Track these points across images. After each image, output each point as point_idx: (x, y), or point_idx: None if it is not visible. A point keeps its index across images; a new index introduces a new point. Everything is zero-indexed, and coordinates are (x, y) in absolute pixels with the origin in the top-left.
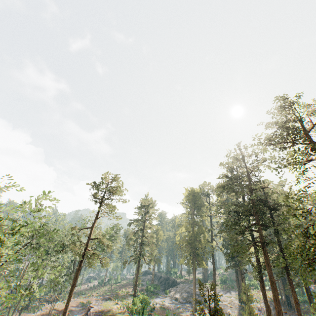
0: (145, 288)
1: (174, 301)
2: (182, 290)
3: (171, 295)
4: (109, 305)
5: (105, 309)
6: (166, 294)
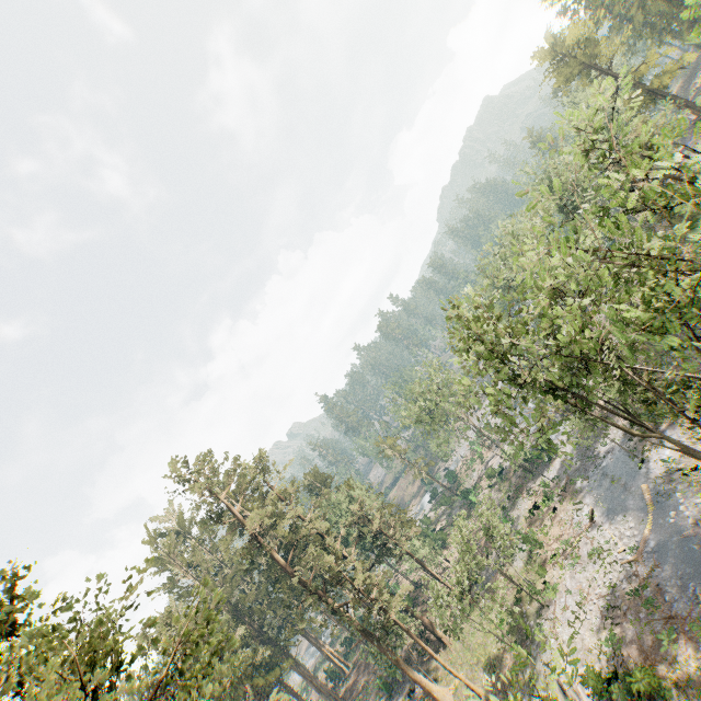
0: None
1: None
2: None
3: None
4: None
5: None
6: None
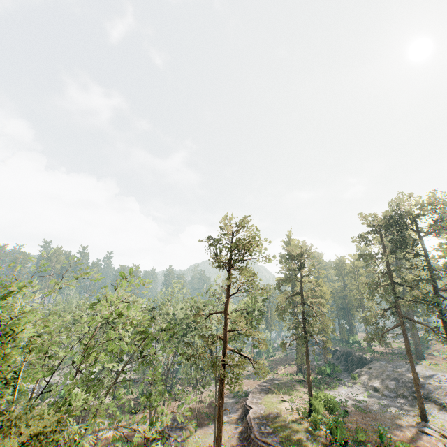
0: (316, 370)
1: (373, 393)
2: (383, 374)
3: (363, 381)
4: (274, 404)
5: (271, 413)
6: (354, 379)
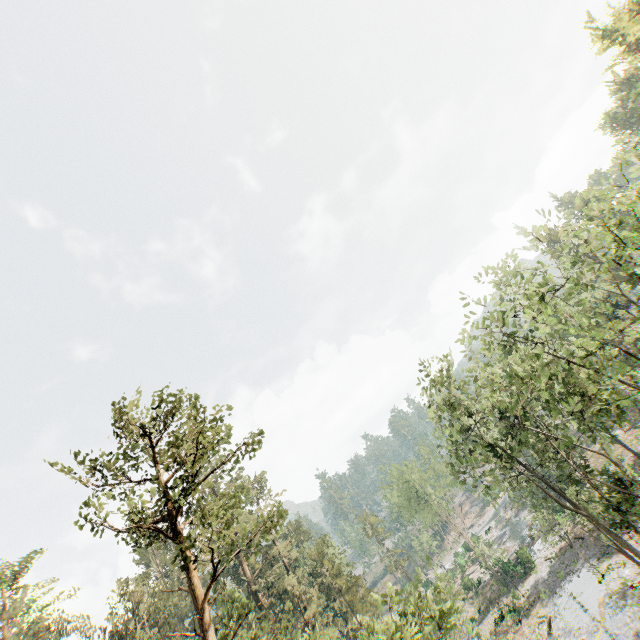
0: None
1: None
2: None
3: None
4: None
5: None
6: None
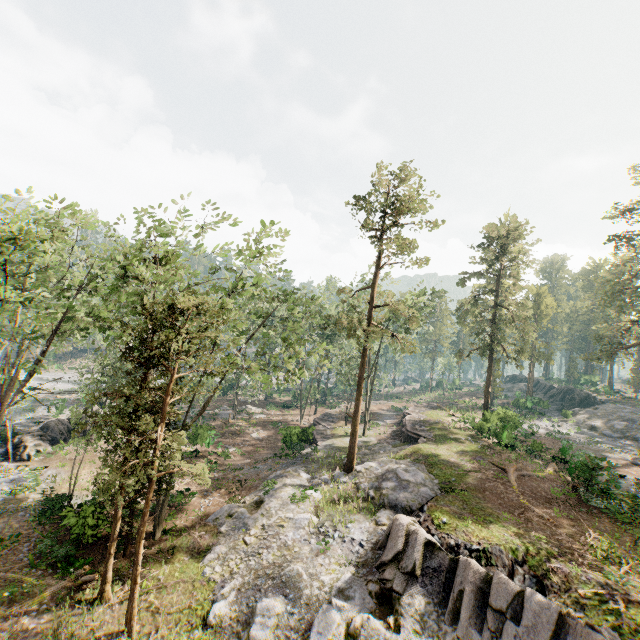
0: (512, 402)
1: (586, 431)
2: (612, 415)
3: (577, 419)
4: (438, 416)
5: (431, 420)
6: (565, 417)
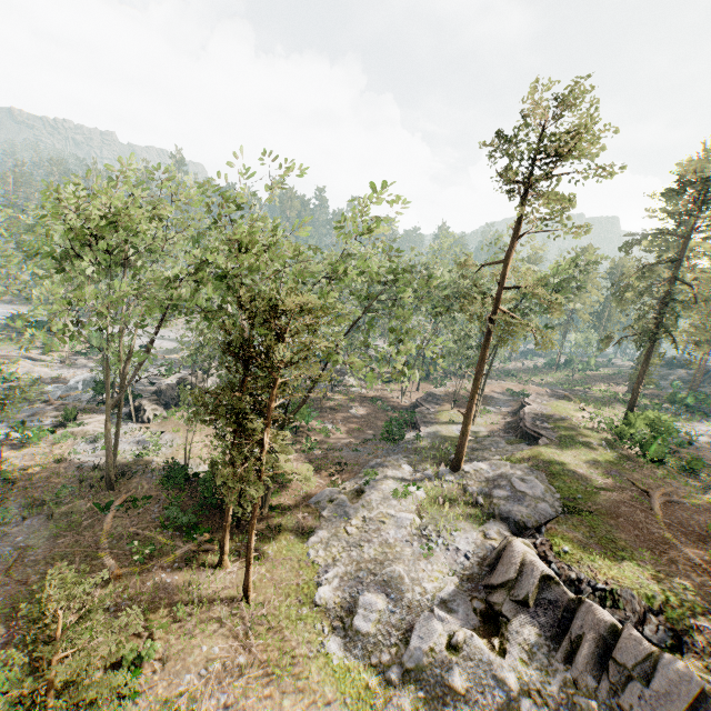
0: (665, 396)
1: None
2: None
3: None
4: (565, 410)
5: (556, 415)
6: None
